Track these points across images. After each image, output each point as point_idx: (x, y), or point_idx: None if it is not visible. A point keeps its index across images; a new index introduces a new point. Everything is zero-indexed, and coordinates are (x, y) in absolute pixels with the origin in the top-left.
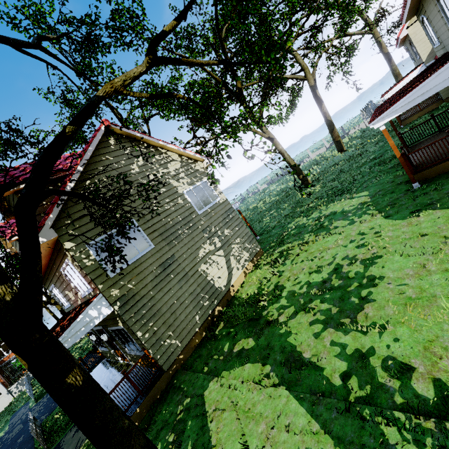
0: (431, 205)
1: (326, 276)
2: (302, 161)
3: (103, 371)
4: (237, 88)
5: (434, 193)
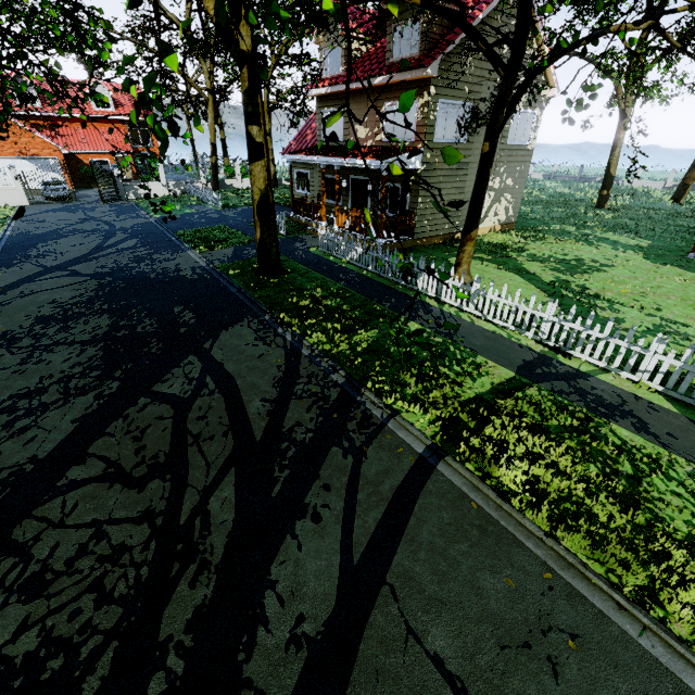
0: (681, 267)
1: (568, 259)
2: (616, 179)
3: (327, 218)
4: (663, 4)
5: (694, 264)
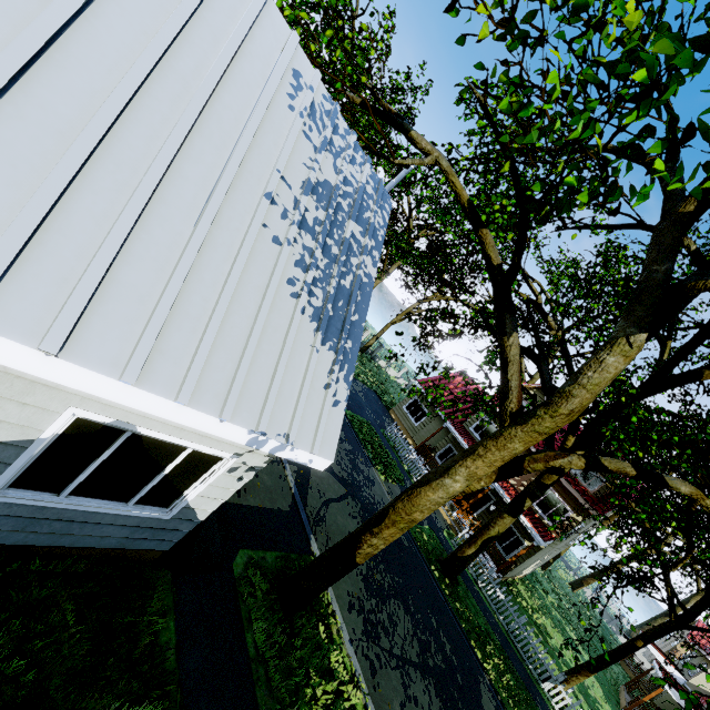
0: None
1: None
2: None
3: None
4: None
5: None
